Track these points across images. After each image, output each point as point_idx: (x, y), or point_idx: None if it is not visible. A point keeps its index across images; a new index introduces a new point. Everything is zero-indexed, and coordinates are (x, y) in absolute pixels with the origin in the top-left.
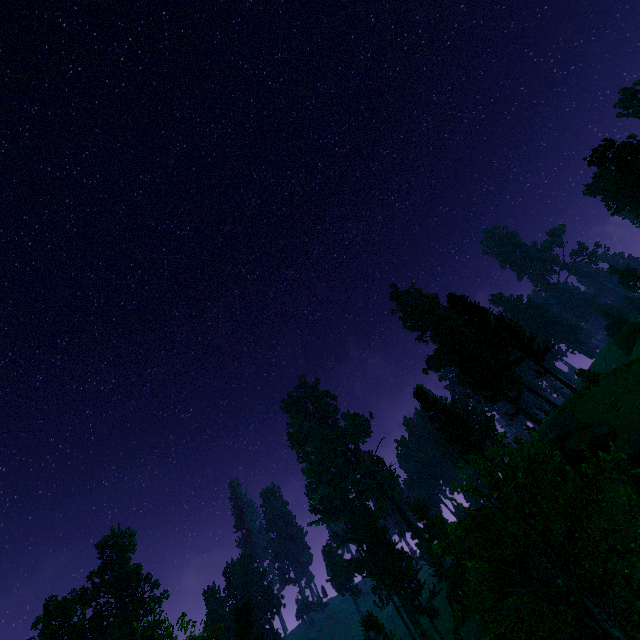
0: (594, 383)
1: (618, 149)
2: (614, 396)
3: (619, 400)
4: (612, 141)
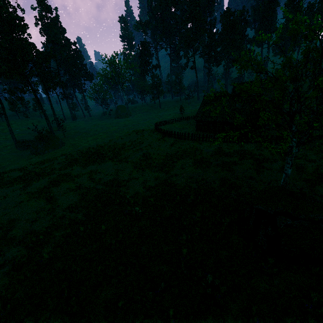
0: None
1: None
2: None
3: None
4: None
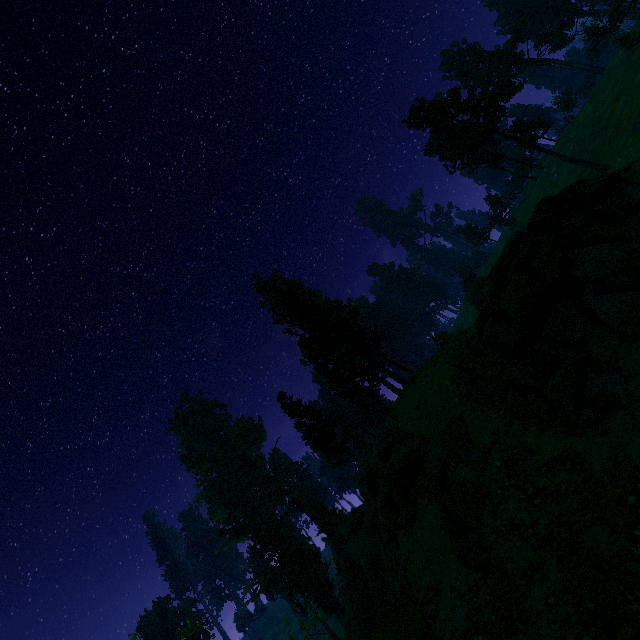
0: (413, 379)
1: (429, 109)
2: (424, 398)
3: (427, 403)
4: (423, 100)
